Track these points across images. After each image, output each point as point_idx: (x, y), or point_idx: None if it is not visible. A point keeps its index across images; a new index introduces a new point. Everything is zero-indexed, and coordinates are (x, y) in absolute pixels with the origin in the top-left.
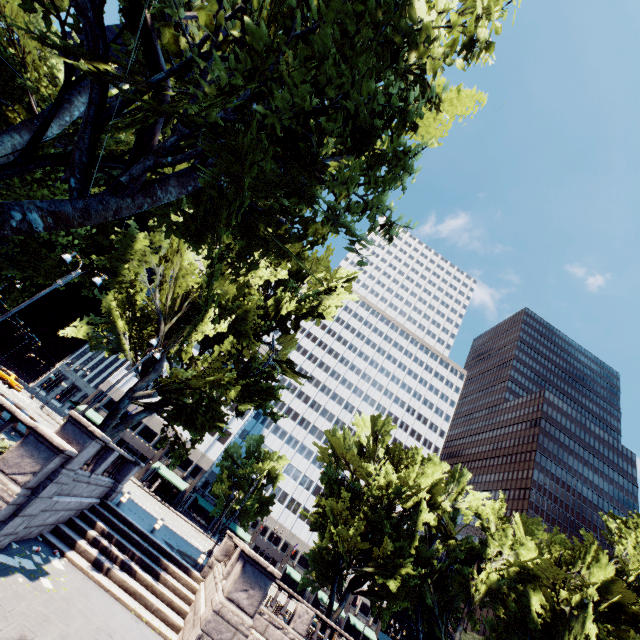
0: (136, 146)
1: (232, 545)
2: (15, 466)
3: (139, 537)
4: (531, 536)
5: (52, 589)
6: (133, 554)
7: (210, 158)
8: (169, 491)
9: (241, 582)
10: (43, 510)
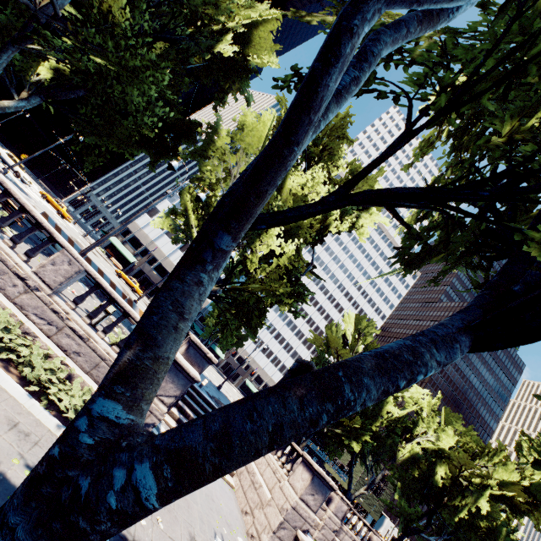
0: None
1: None
2: (161, 389)
3: (195, 393)
4: (449, 425)
5: None
6: (197, 411)
7: None
8: None
9: (310, 489)
10: None
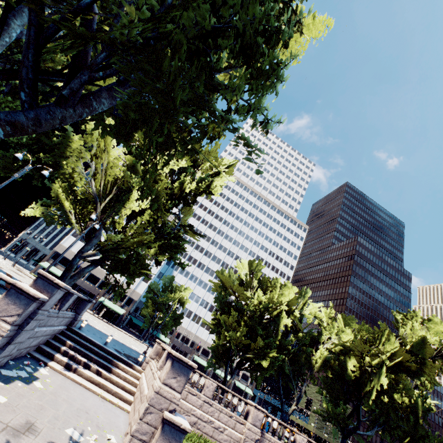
0: (72, 64)
1: (160, 348)
2: (3, 311)
3: (97, 348)
4: (348, 328)
5: (42, 388)
6: (94, 359)
7: (132, 74)
8: (112, 315)
9: (171, 373)
10: (28, 338)
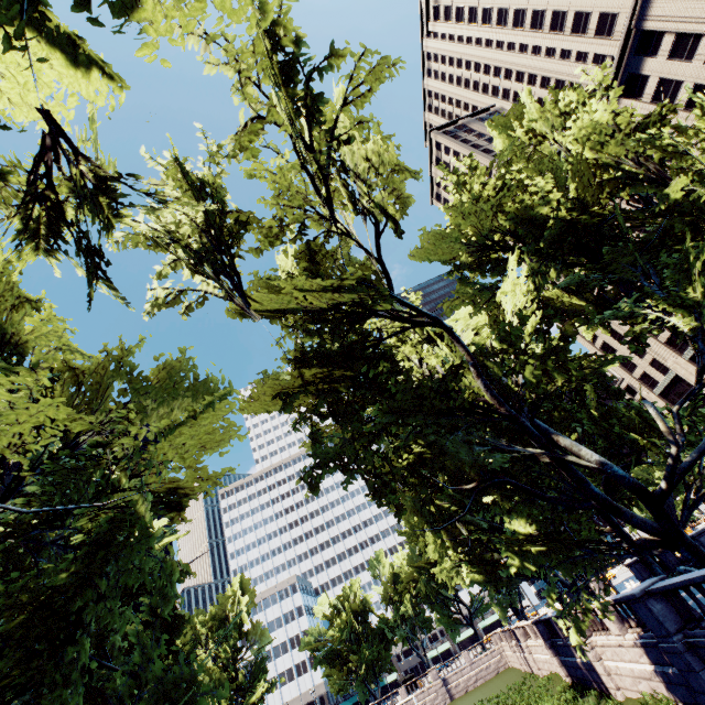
0: None
1: None
2: None
3: None
4: None
5: None
6: None
7: None
8: None
9: None
10: None
